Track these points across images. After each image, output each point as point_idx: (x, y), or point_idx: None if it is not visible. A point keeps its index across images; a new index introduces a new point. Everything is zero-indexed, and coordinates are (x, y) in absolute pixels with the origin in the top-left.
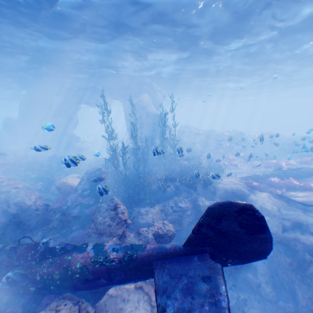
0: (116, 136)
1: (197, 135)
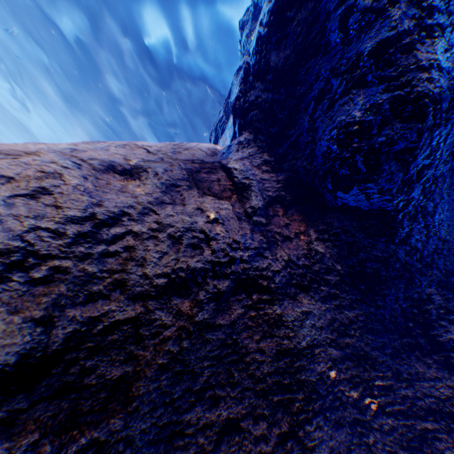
0: None
1: None
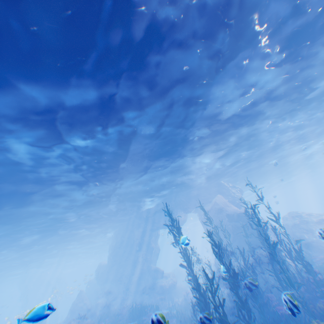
0: (199, 258)
1: (321, 223)
